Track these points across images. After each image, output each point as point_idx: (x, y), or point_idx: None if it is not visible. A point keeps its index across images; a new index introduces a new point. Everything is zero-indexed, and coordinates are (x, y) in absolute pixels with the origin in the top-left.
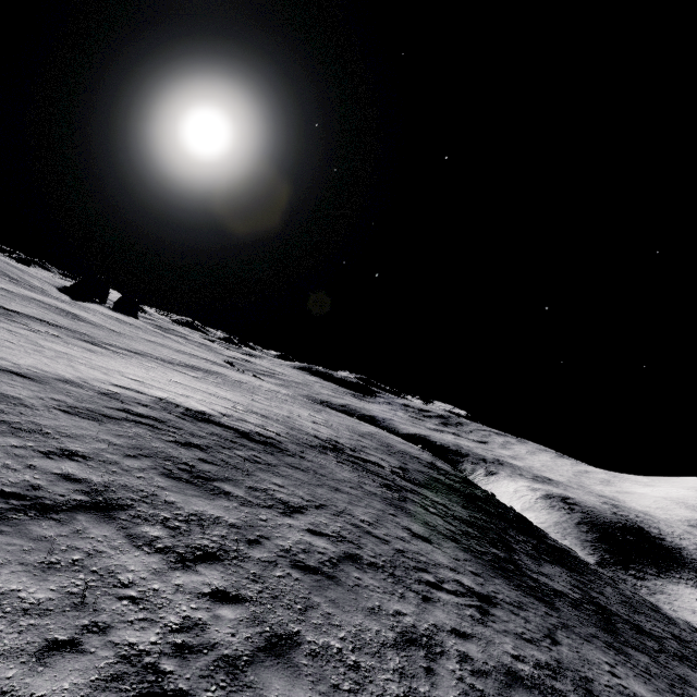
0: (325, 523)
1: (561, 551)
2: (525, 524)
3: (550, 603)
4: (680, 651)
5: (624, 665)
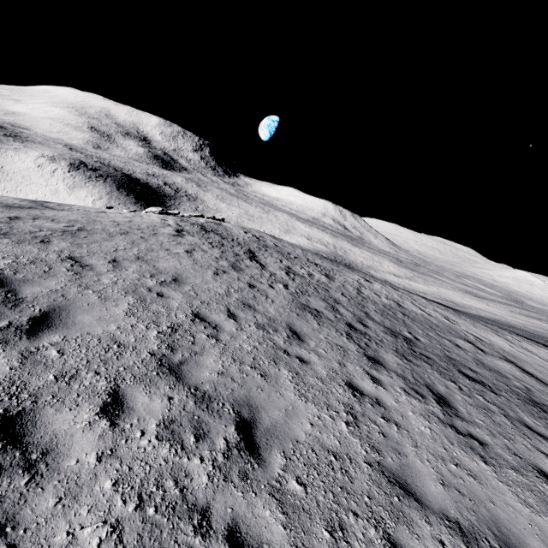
0: (541, 340)
1: None
2: None
3: None
4: None
5: None
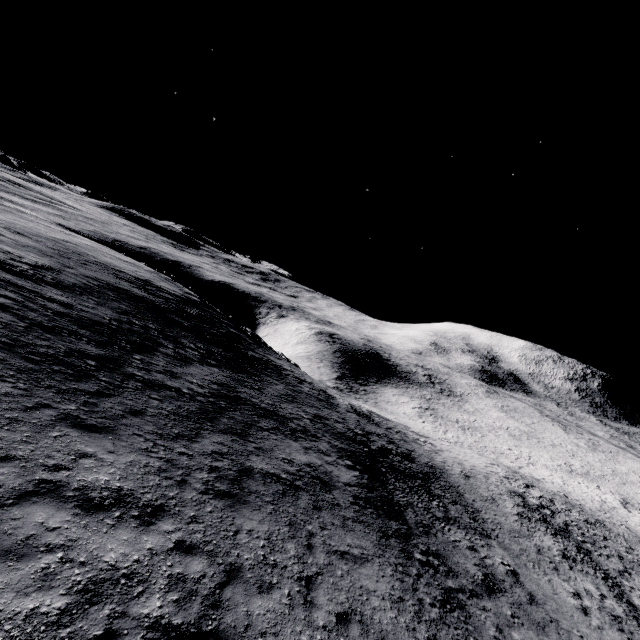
0: None
1: (254, 360)
2: (231, 339)
3: (98, 396)
4: (303, 427)
5: (136, 452)
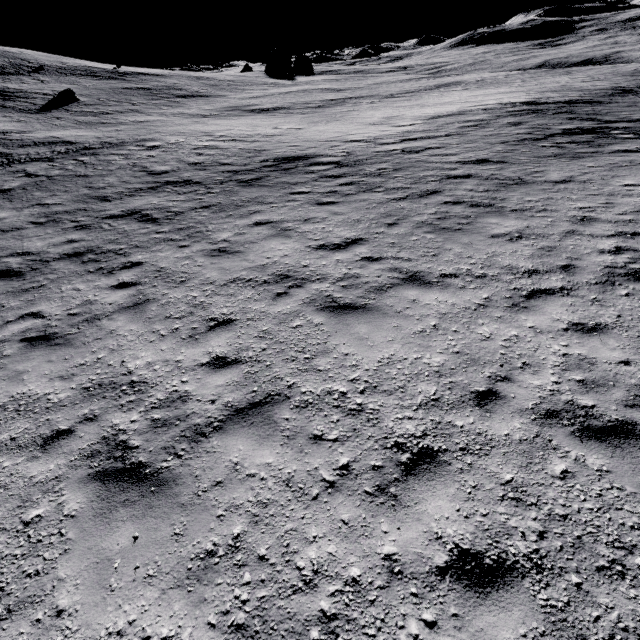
0: None
1: None
2: None
3: None
4: None
5: None
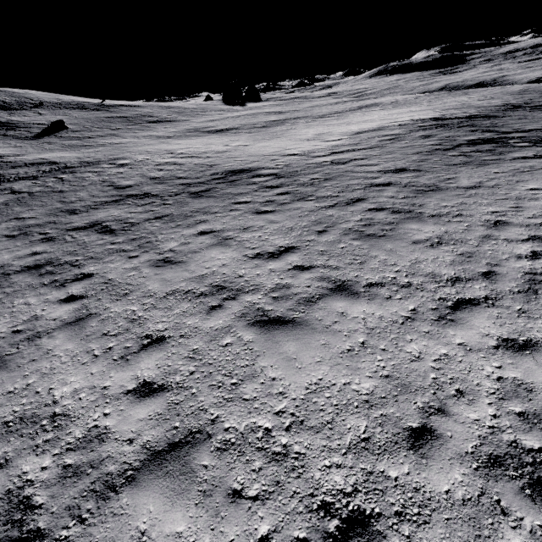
0: None
1: None
2: None
3: None
4: None
5: None
